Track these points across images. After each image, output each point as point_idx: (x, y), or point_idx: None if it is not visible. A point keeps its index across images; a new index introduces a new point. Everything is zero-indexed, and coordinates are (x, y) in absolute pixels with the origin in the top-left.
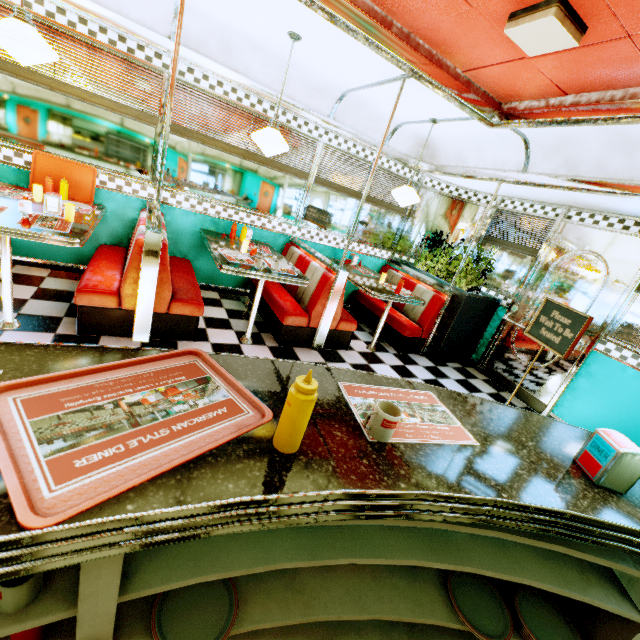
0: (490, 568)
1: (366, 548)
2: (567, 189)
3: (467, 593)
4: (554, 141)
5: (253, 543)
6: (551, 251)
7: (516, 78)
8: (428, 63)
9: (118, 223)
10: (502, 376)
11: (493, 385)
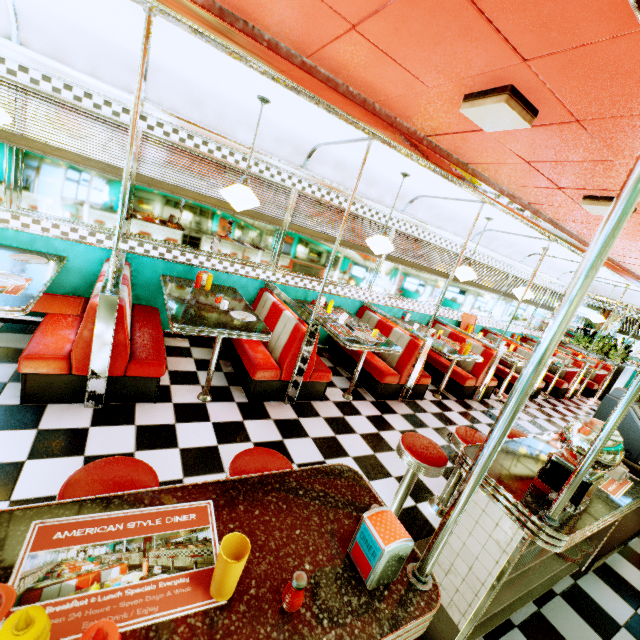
0: None
1: None
2: None
3: None
4: None
5: None
6: None
7: None
8: None
9: None
10: None
11: None
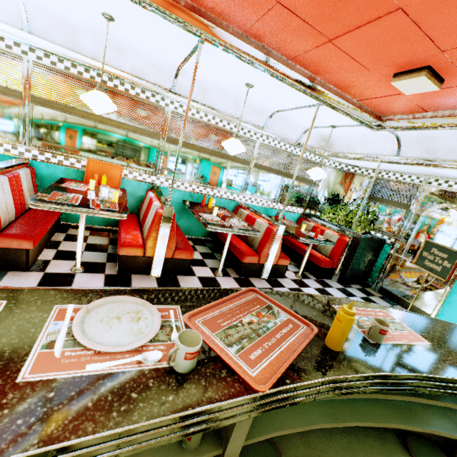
0: (444, 430)
1: (363, 415)
2: (430, 167)
3: (421, 452)
4: (418, 137)
5: (297, 411)
6: (419, 205)
7: (393, 104)
8: (336, 98)
9: (132, 199)
10: (393, 294)
11: (387, 300)
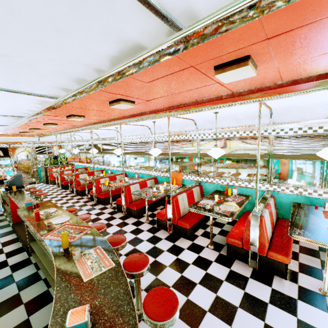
0: None
1: None
2: None
3: None
4: None
5: None
6: None
7: (307, 66)
8: (249, 96)
9: None
10: None
11: None
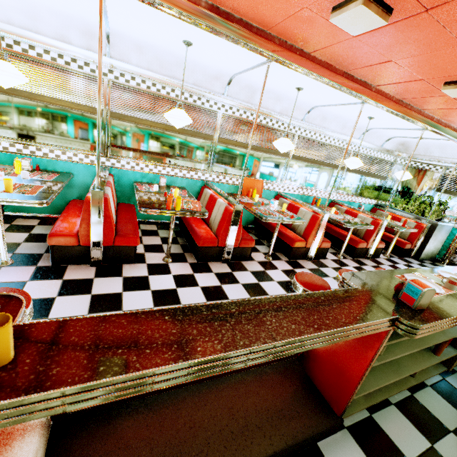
0: None
1: None
2: None
3: None
4: None
5: None
6: None
7: None
8: (445, 128)
9: None
10: None
11: None
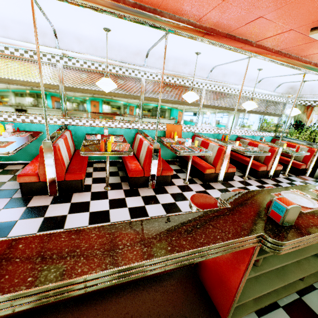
0: None
1: None
2: None
3: None
4: None
5: None
6: None
7: None
8: None
9: None
10: None
11: None
